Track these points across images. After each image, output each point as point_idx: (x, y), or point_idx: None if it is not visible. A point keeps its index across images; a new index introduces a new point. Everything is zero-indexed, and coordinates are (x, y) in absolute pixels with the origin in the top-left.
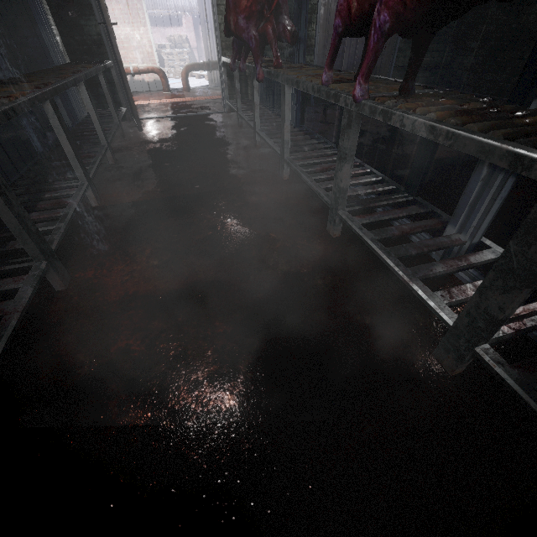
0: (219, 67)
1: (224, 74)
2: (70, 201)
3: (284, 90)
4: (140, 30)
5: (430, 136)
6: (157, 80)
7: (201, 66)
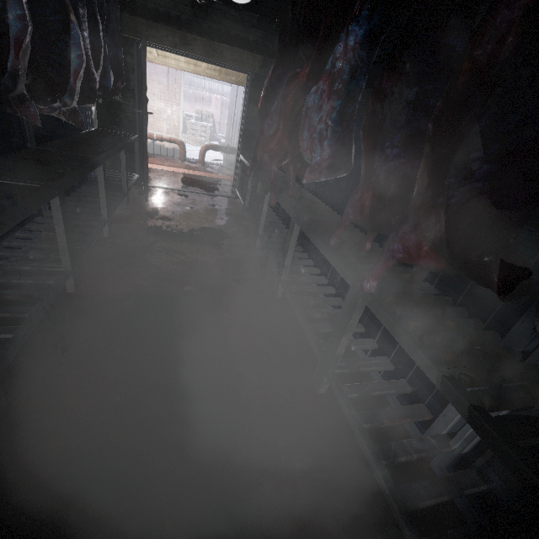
0: (236, 161)
1: (239, 168)
2: (42, 297)
3: (293, 225)
4: (173, 108)
5: (439, 386)
6: (176, 149)
7: (220, 148)
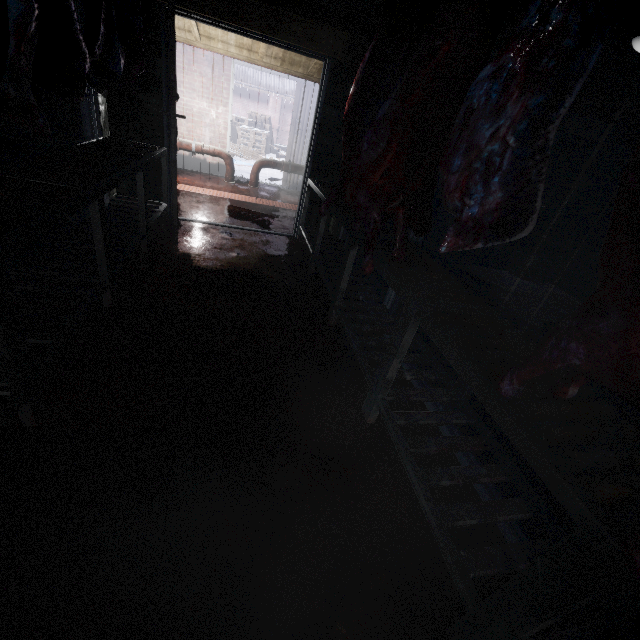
0: (302, 188)
1: (306, 197)
2: None
3: (407, 318)
4: (219, 109)
5: None
6: (221, 164)
7: (279, 165)
